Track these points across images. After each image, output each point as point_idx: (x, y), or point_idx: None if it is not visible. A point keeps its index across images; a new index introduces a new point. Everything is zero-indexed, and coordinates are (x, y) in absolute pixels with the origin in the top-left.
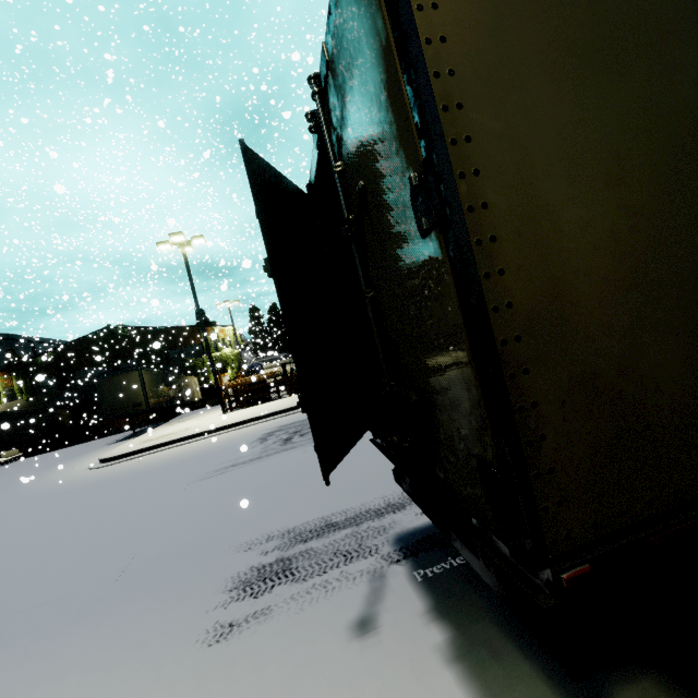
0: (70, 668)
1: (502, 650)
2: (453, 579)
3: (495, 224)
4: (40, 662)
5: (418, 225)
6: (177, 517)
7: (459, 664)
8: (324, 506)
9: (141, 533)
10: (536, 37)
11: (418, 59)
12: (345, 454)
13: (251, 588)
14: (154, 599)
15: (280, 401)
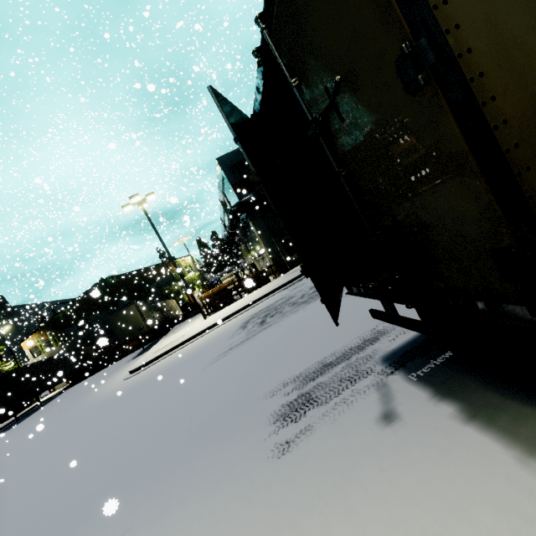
0: (185, 495)
1: (503, 405)
2: (441, 372)
3: (480, 62)
4: (162, 498)
5: (407, 88)
6: (207, 391)
7: (474, 421)
8: (315, 355)
9: (187, 407)
10: None
11: None
12: (339, 303)
13: (289, 417)
14: (221, 442)
15: (243, 299)
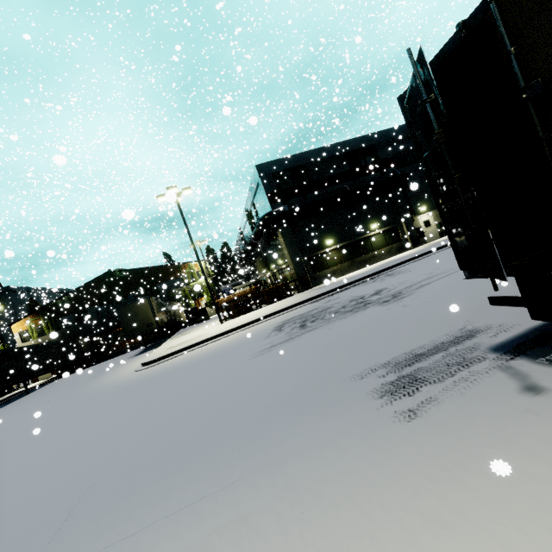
0: (299, 452)
1: None
2: None
3: None
4: (266, 455)
5: None
6: (266, 377)
7: None
8: (397, 348)
9: (246, 389)
10: None
11: None
12: (487, 274)
13: (398, 393)
14: (318, 412)
15: (265, 308)
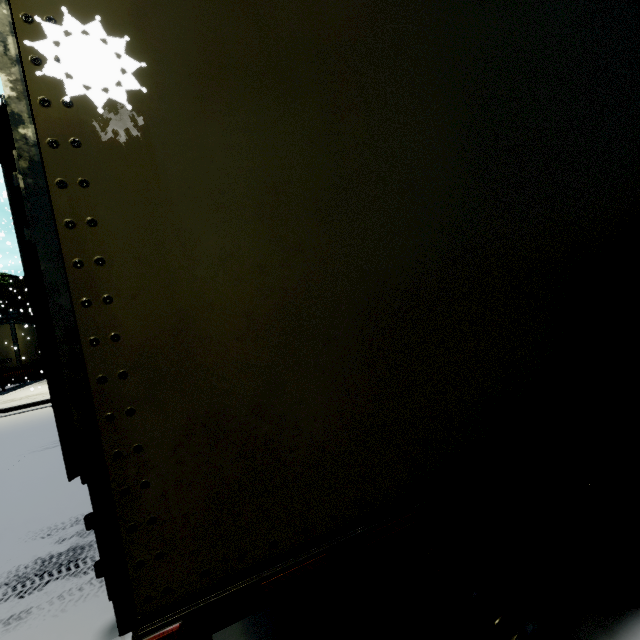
0: None
1: None
2: None
3: (106, 245)
4: None
5: None
6: None
7: None
8: None
9: None
10: (186, 45)
11: (4, 36)
12: None
13: (23, 585)
14: None
15: None
